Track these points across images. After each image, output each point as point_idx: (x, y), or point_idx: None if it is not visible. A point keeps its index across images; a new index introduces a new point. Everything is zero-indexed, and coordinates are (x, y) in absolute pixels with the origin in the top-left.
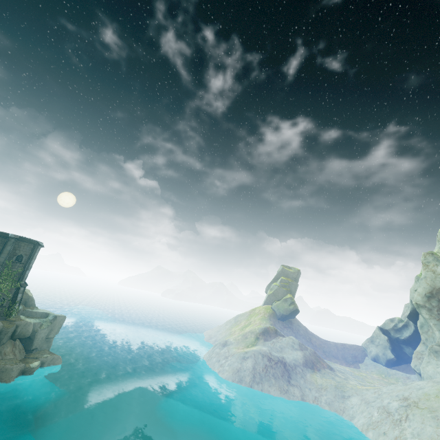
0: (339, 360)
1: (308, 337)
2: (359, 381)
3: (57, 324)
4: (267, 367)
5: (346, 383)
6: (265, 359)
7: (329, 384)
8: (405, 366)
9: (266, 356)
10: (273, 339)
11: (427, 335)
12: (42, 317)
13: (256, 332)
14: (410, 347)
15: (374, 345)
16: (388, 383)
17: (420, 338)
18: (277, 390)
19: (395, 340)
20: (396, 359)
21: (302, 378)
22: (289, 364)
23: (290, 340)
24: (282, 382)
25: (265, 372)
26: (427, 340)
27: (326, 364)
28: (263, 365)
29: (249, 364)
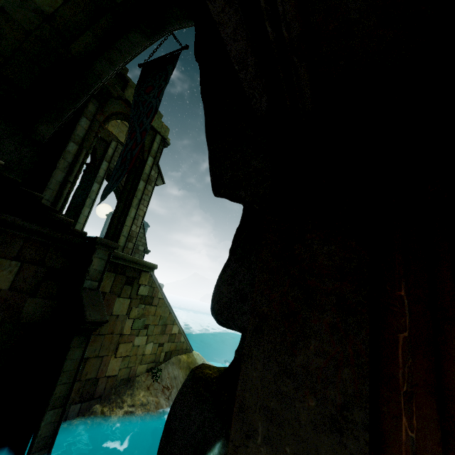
0: None
1: None
2: None
3: None
4: None
5: None
6: None
7: None
8: None
9: None
10: None
11: None
12: None
13: None
14: None
15: None
16: None
17: None
18: None
19: None
20: None
21: None
22: None
23: None
24: None
25: None
26: None
27: None
28: None
29: None
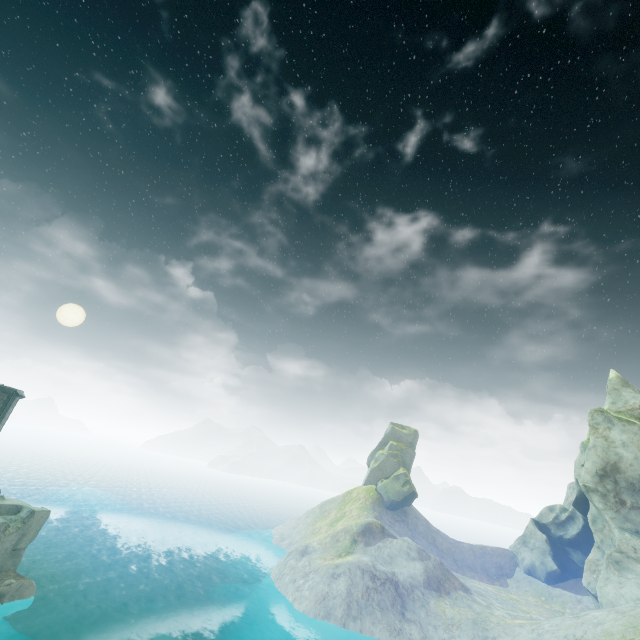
0: (478, 573)
1: (431, 537)
2: (508, 609)
3: (34, 524)
4: (370, 590)
5: (490, 614)
6: (367, 576)
7: (464, 617)
8: (574, 581)
9: (368, 572)
10: (379, 543)
11: (603, 534)
12: (9, 514)
13: (353, 531)
14: (579, 551)
15: (527, 548)
16: (551, 612)
17: (592, 537)
18: (385, 631)
19: (558, 540)
20: (560, 571)
21: (422, 608)
22: (403, 583)
23: (404, 544)
24: (392, 616)
25: (367, 599)
26: (604, 543)
27: (459, 582)
28: (363, 587)
29: (342, 586)
